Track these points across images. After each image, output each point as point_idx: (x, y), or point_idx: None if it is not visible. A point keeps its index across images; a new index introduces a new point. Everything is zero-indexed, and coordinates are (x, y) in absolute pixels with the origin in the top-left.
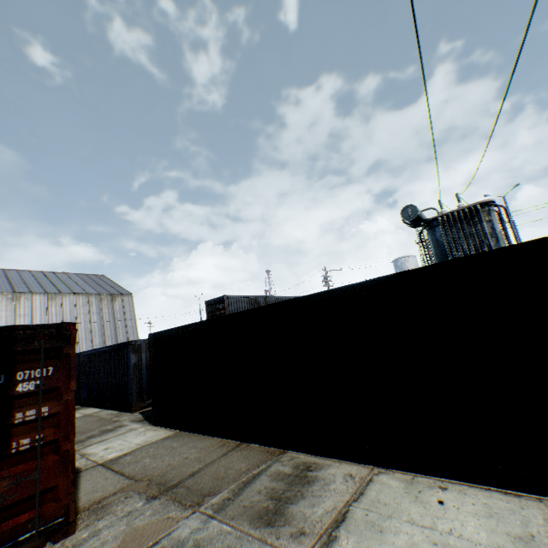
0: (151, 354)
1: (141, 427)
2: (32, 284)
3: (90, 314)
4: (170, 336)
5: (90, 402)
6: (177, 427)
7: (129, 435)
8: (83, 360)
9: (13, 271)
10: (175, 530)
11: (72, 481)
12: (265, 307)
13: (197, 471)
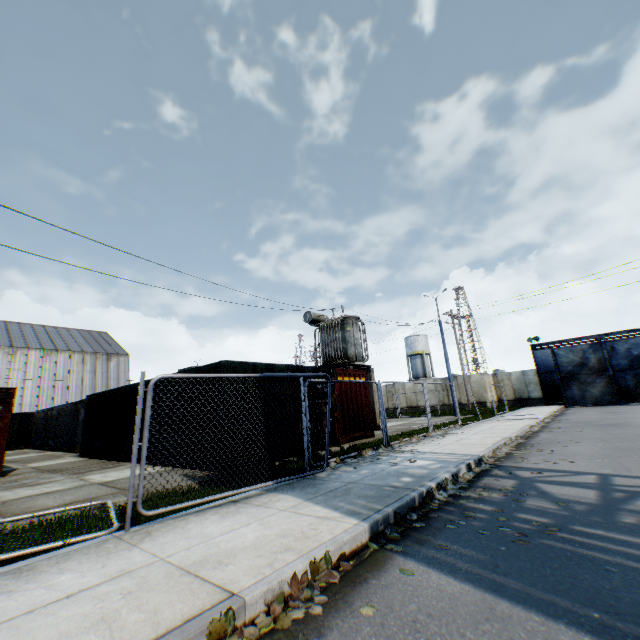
0: (86, 409)
1: (72, 458)
2: (31, 339)
3: (83, 372)
4: (97, 398)
5: (54, 447)
6: (91, 457)
7: (61, 460)
8: (55, 413)
9: (15, 324)
10: (41, 476)
11: (4, 457)
12: (132, 385)
13: (74, 467)
